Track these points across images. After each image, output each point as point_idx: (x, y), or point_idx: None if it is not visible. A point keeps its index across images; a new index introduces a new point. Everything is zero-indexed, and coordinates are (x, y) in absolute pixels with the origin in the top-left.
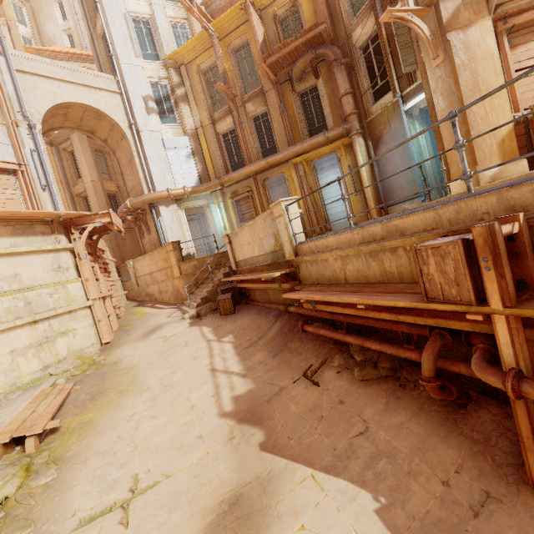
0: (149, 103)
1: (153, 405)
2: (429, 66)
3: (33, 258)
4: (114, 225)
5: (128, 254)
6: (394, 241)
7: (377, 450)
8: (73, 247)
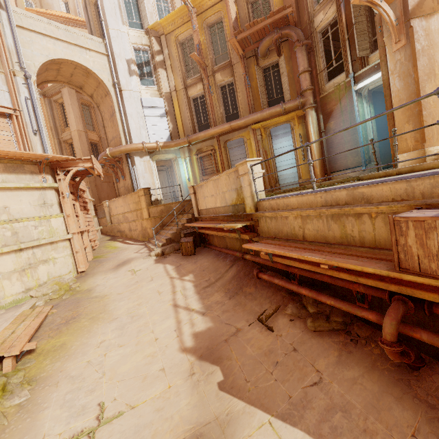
0: (132, 66)
1: (120, 334)
2: (389, 49)
3: (22, 193)
4: (95, 170)
5: (104, 195)
6: (360, 207)
7: (332, 402)
8: (57, 186)
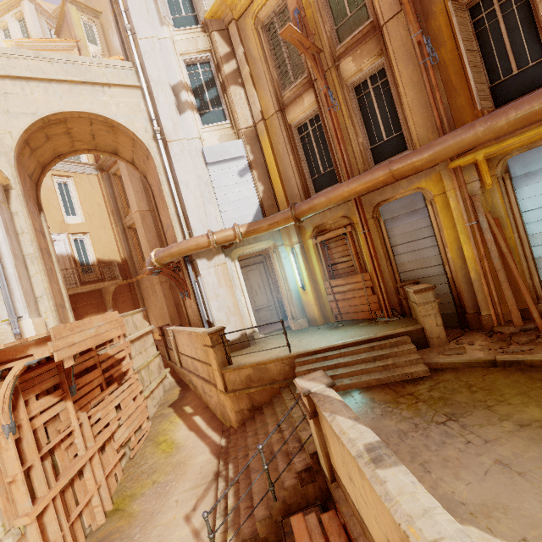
0: (182, 95)
1: None
2: None
3: None
4: (64, 360)
5: None
6: None
7: None
8: None
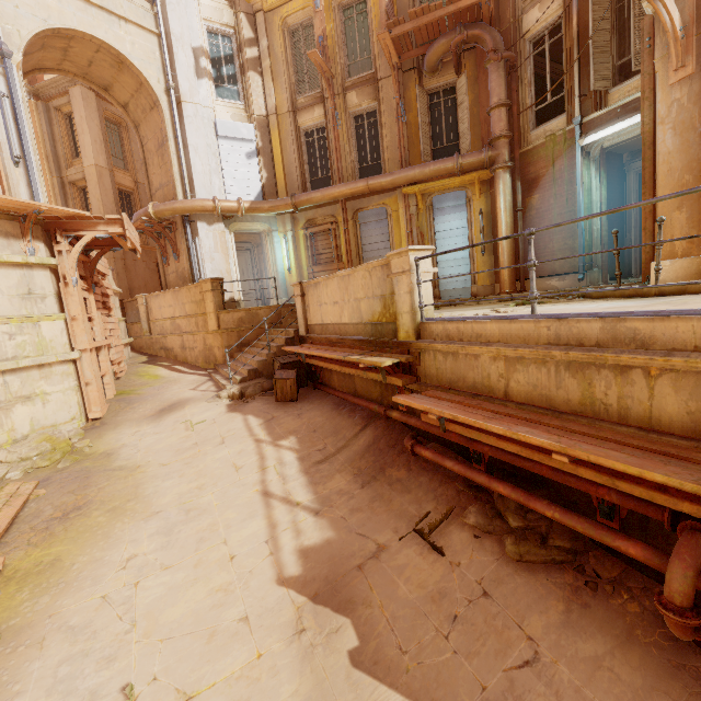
0: (202, 61)
1: (166, 543)
2: (663, 80)
3: None
4: (128, 240)
5: (139, 284)
6: (629, 356)
7: None
8: (55, 264)
